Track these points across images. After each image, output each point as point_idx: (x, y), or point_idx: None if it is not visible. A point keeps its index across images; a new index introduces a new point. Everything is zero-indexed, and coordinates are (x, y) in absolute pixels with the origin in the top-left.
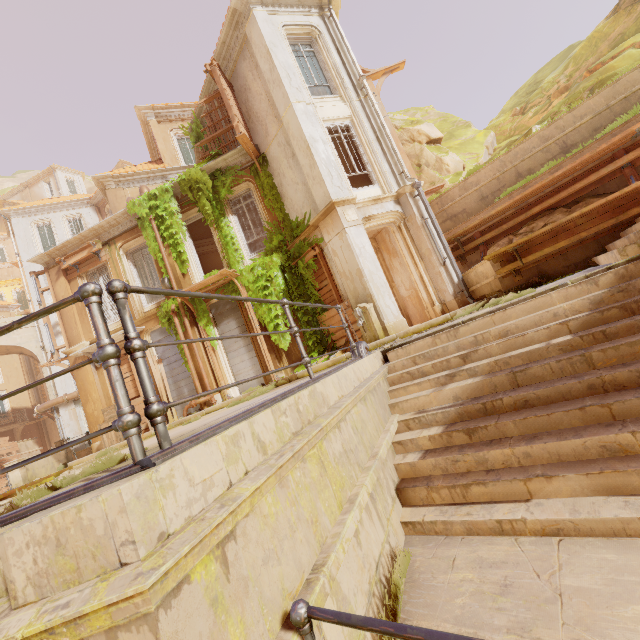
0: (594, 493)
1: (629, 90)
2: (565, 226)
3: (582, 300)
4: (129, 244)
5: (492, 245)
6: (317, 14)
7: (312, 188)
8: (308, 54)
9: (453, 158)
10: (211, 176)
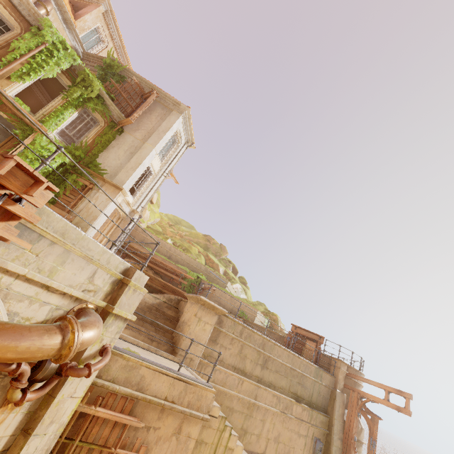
0: (131, 335)
1: (190, 262)
2: (153, 278)
3: (152, 301)
4: (2, 7)
5: (129, 259)
6: (186, 141)
7: (122, 172)
8: (172, 142)
9: (148, 214)
10: (98, 94)
